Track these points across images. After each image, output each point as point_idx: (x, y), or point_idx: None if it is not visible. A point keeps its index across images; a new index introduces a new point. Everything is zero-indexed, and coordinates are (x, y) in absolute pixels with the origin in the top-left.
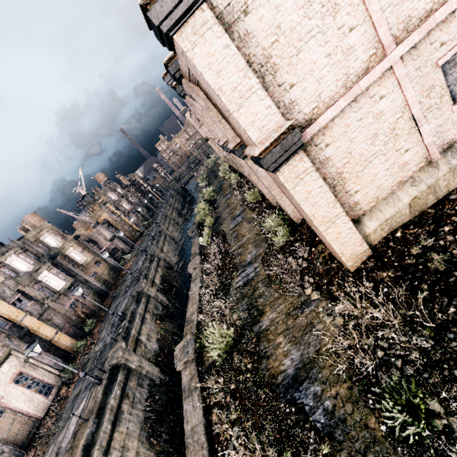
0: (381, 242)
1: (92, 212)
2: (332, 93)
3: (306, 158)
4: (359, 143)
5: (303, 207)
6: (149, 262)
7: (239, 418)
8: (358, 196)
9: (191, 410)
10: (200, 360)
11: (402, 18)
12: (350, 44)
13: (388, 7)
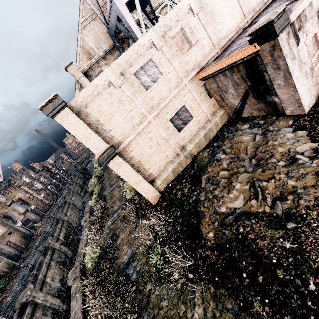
0: (165, 189)
1: (8, 194)
2: (128, 132)
3: (120, 158)
4: (145, 149)
5: (123, 178)
6: (55, 224)
7: (99, 293)
8: (150, 170)
9: (75, 303)
10: (83, 275)
11: (150, 106)
12: (132, 115)
13: (143, 103)
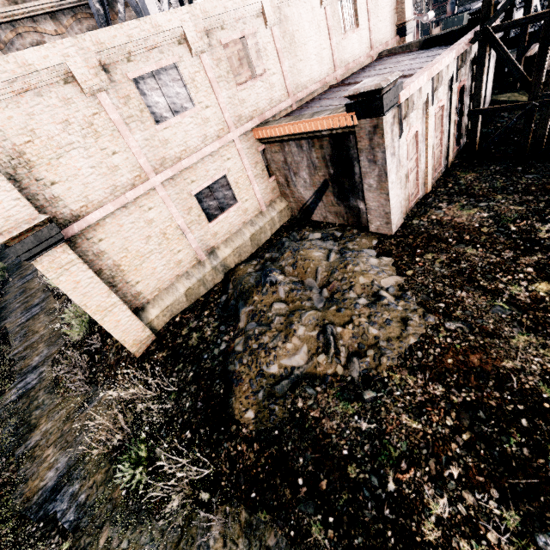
0: (165, 327)
1: None
2: (101, 197)
3: (71, 251)
4: (135, 241)
5: (72, 297)
6: None
7: None
8: (140, 286)
9: None
10: None
11: (159, 157)
12: (115, 163)
13: (145, 146)
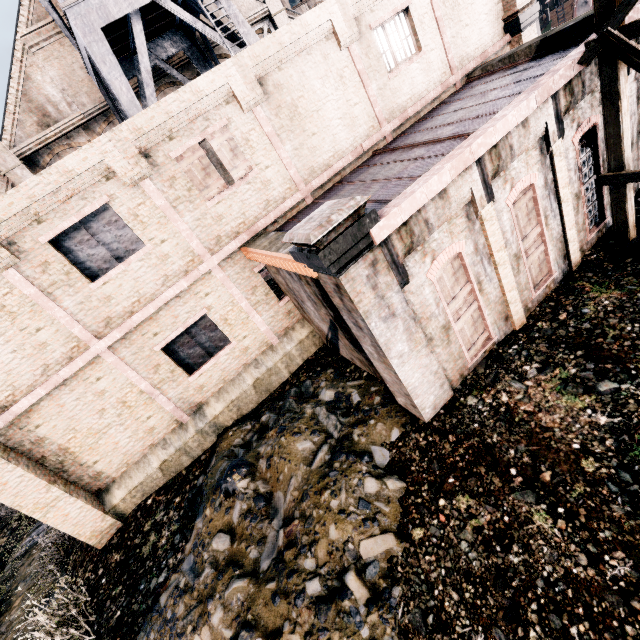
0: (135, 510)
1: None
2: (30, 381)
3: None
4: (83, 418)
5: (1, 499)
6: None
7: None
8: (99, 466)
9: None
10: None
11: (101, 318)
12: (42, 340)
13: (80, 311)
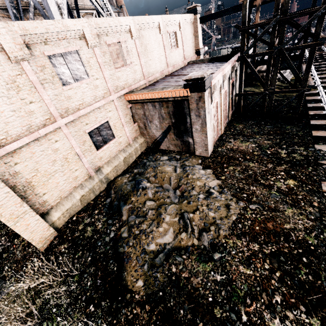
0: (64, 225)
1: None
2: (19, 133)
3: None
4: (43, 164)
5: None
6: None
7: None
8: (46, 197)
9: None
10: None
11: (64, 107)
12: (31, 109)
13: (55, 99)
